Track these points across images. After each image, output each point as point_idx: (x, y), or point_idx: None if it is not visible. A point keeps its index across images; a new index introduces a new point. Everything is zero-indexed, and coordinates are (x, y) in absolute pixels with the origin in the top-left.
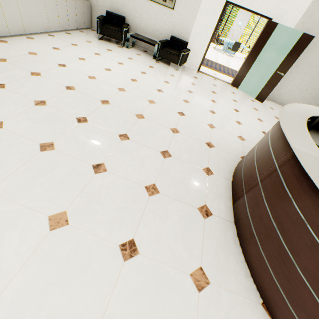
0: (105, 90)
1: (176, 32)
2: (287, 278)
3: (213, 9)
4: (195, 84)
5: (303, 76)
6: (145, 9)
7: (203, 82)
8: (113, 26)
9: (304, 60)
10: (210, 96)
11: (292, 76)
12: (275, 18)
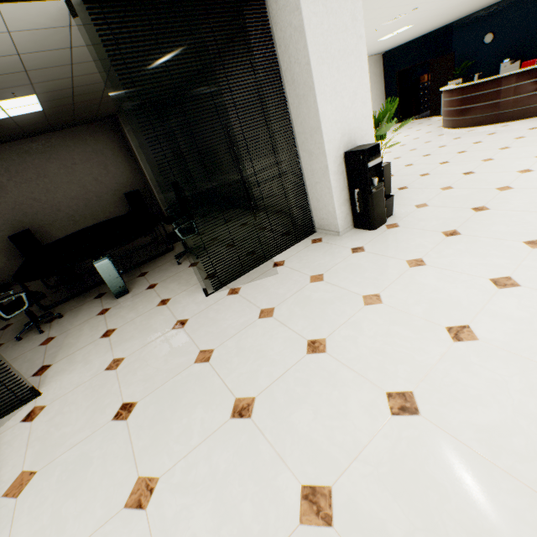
0: None
1: None
2: None
3: None
4: None
5: None
6: None
7: None
8: None
9: None
10: None
11: None
12: None
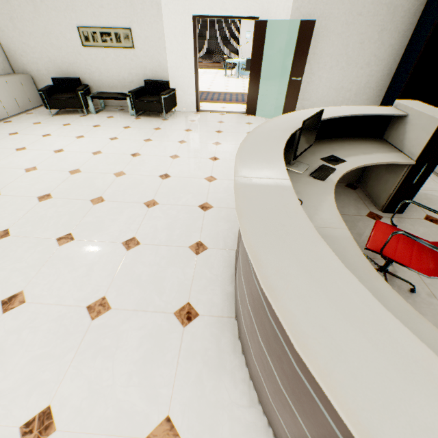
0: (48, 181)
1: (149, 73)
2: (278, 399)
3: (182, 30)
4: (192, 129)
5: (330, 71)
6: (100, 60)
7: (203, 124)
8: (67, 93)
9: (322, 52)
10: (213, 139)
11: (316, 76)
12: (262, 15)
